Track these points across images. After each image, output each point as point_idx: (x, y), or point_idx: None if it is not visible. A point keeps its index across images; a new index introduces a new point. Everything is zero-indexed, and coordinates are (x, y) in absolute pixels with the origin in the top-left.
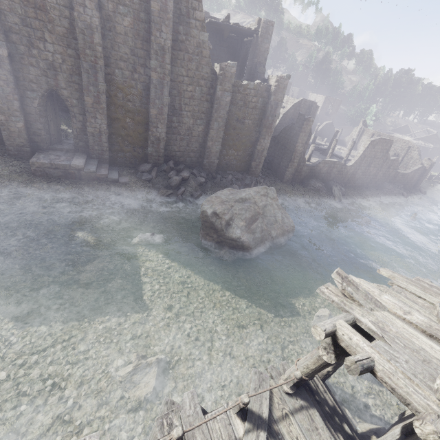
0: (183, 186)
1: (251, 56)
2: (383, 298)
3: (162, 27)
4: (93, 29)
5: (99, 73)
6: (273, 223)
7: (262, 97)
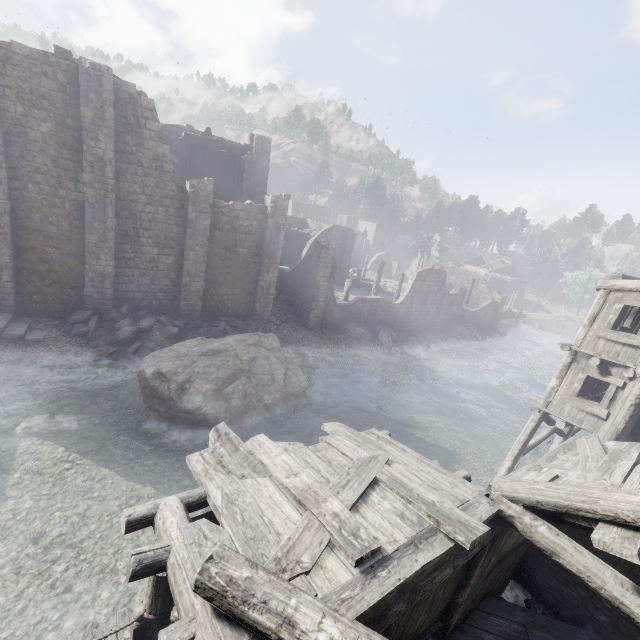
0: (141, 340)
1: (248, 175)
2: (278, 458)
3: (99, 136)
4: None
5: None
6: (269, 383)
7: (257, 221)
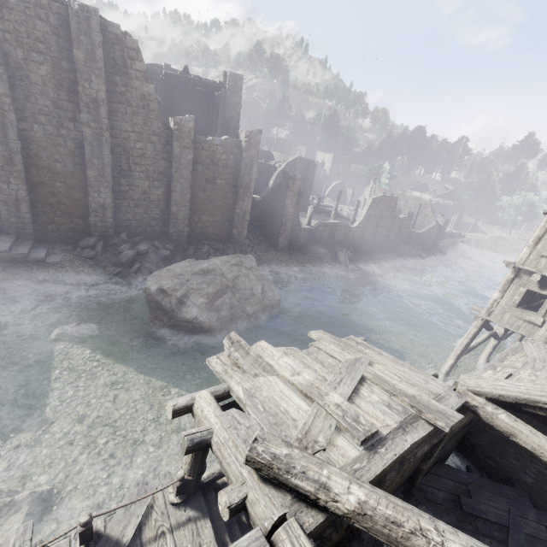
0: (140, 262)
1: (222, 111)
2: (281, 360)
3: (92, 77)
4: None
5: (9, 129)
6: (250, 297)
7: (233, 154)
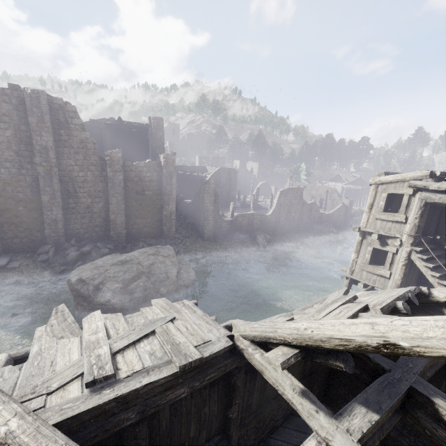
0: (83, 260)
1: (151, 143)
2: (95, 324)
3: (42, 133)
4: None
5: None
6: (165, 279)
7: (156, 172)
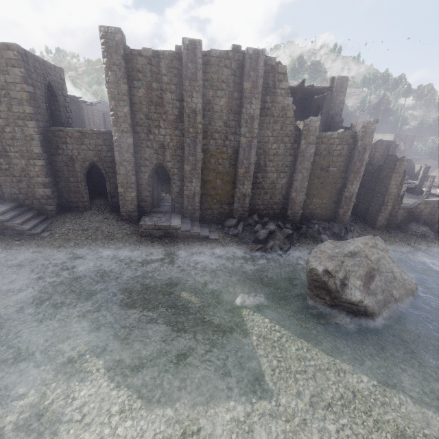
0: (271, 239)
1: (326, 110)
2: None
3: (252, 100)
4: (196, 112)
5: (198, 145)
6: (392, 280)
7: (347, 144)
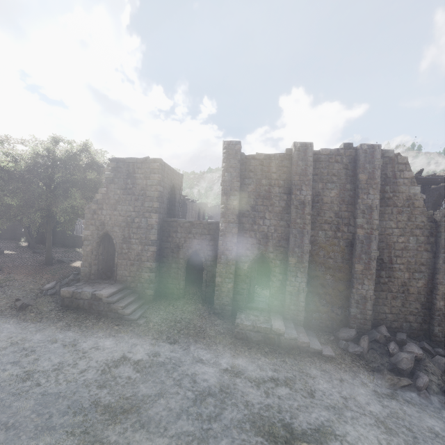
0: (419, 371)
1: None
2: None
3: (369, 191)
4: (305, 204)
5: (305, 236)
6: None
7: None
